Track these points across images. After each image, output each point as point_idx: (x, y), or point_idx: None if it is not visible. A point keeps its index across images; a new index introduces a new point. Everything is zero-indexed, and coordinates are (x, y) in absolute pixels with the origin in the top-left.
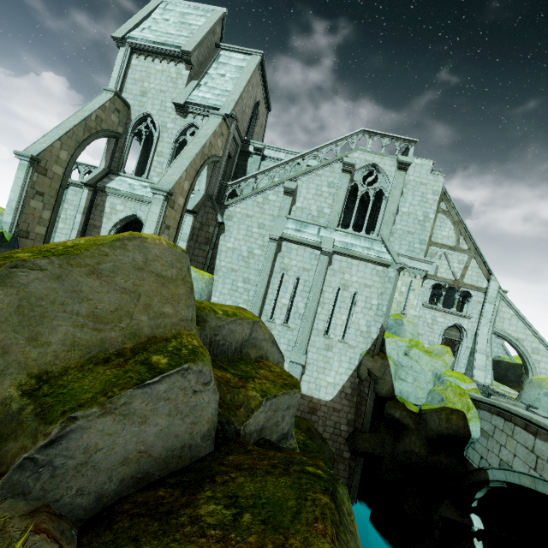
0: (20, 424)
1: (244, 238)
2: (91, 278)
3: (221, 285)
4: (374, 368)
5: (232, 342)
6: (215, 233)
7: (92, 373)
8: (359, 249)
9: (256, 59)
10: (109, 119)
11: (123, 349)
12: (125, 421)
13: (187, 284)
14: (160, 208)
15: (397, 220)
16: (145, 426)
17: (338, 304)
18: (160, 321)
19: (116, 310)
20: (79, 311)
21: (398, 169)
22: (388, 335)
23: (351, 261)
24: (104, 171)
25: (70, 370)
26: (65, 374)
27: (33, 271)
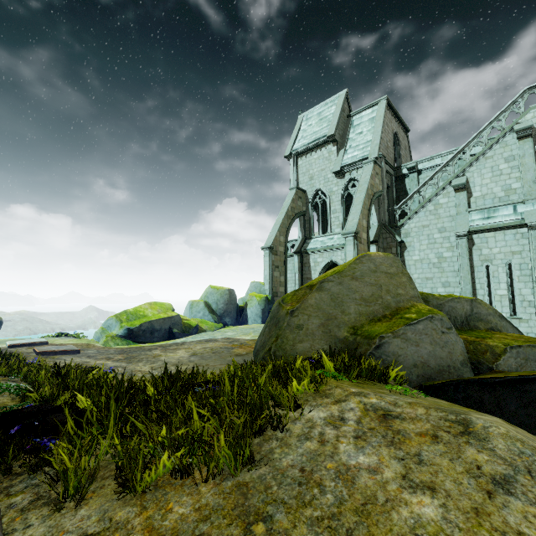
0: (359, 342)
1: (428, 247)
2: (353, 281)
3: None
4: None
5: (456, 316)
6: (398, 252)
7: (376, 325)
8: None
9: (382, 104)
10: (297, 205)
11: (385, 315)
12: (407, 343)
13: (405, 275)
14: (353, 246)
15: None
16: (419, 348)
17: None
18: (399, 299)
19: (372, 295)
20: (355, 297)
21: None
22: None
23: None
24: (302, 240)
25: (364, 325)
26: (363, 327)
27: (329, 282)
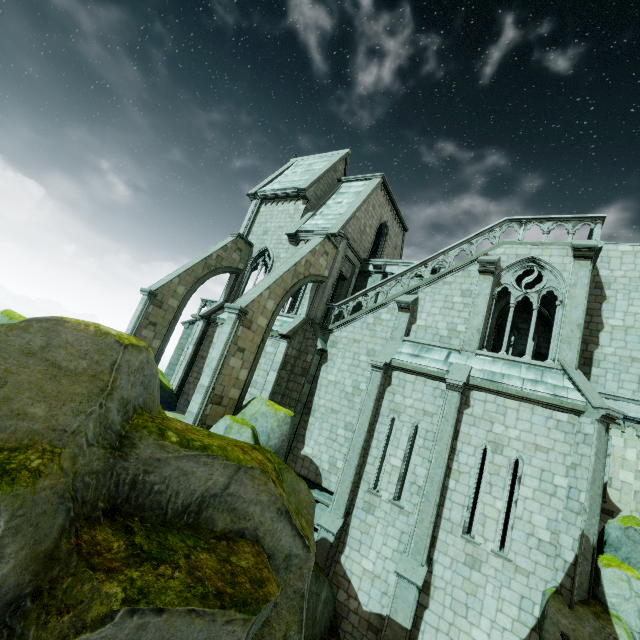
0: None
1: (349, 368)
2: None
3: (317, 431)
4: (578, 636)
5: (180, 490)
6: (314, 362)
7: None
8: (515, 382)
9: (376, 181)
10: (230, 257)
11: None
12: None
13: (97, 383)
14: (231, 327)
15: (603, 339)
16: None
17: (486, 477)
18: (11, 423)
19: None
20: None
21: (575, 259)
22: (608, 560)
23: (503, 402)
24: (220, 304)
25: None
26: None
27: None
